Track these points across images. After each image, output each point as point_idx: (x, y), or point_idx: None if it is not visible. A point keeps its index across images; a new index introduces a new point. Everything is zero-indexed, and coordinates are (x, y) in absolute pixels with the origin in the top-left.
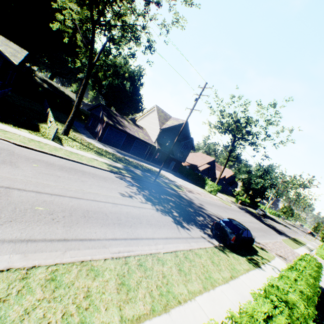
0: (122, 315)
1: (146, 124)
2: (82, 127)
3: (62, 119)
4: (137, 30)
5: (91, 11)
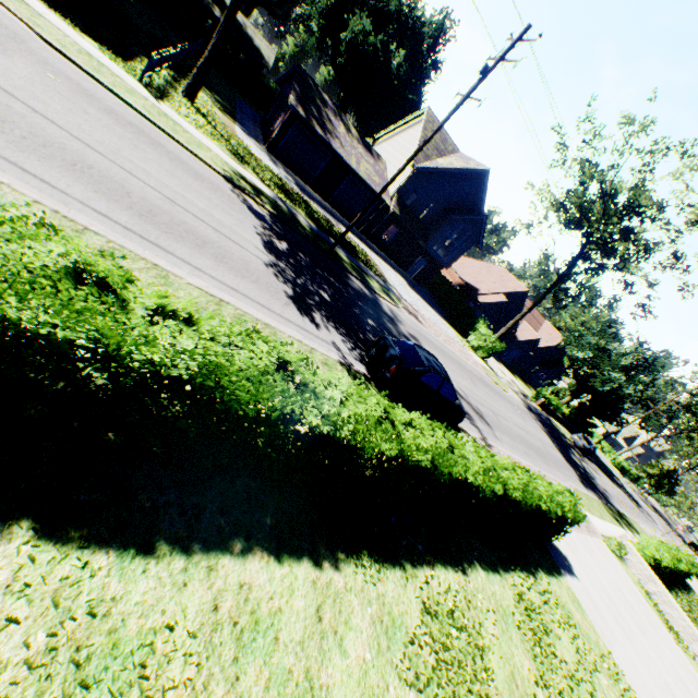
0: None
1: (392, 153)
2: (254, 119)
3: (216, 86)
4: None
5: None
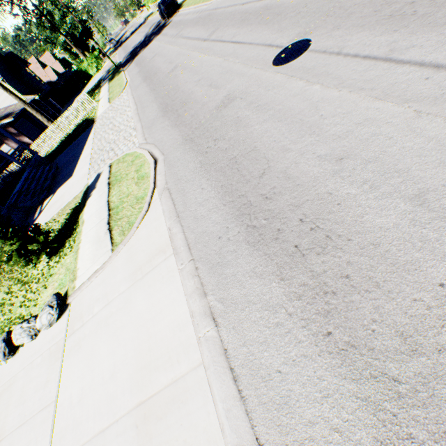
0: None
1: None
2: None
3: None
4: None
5: None
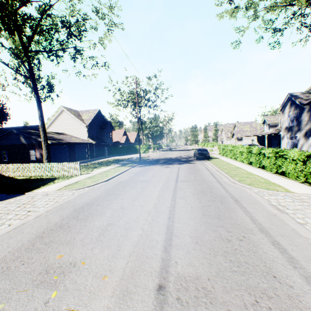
0: (244, 171)
1: (63, 128)
2: None
3: None
4: (79, 50)
5: (22, 39)
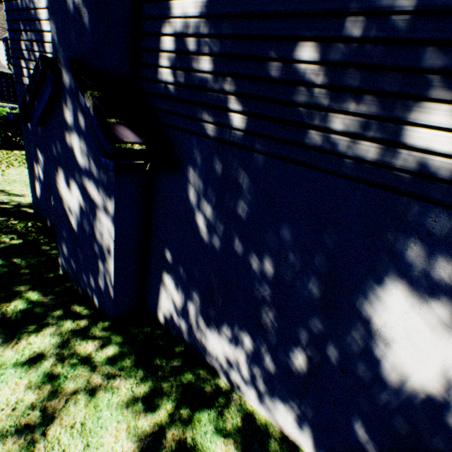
0: None
1: None
2: None
3: None
4: None
5: None
